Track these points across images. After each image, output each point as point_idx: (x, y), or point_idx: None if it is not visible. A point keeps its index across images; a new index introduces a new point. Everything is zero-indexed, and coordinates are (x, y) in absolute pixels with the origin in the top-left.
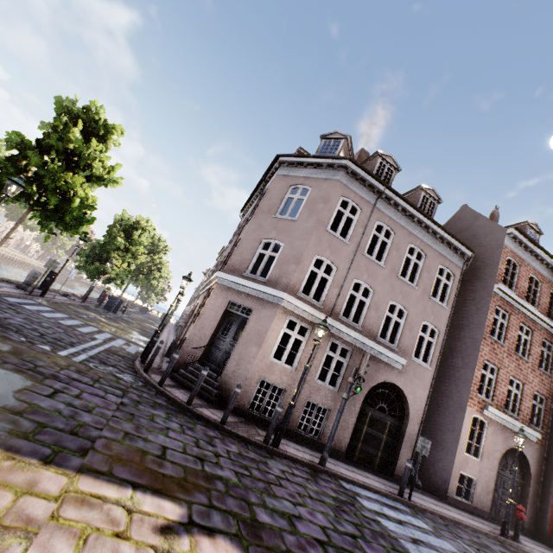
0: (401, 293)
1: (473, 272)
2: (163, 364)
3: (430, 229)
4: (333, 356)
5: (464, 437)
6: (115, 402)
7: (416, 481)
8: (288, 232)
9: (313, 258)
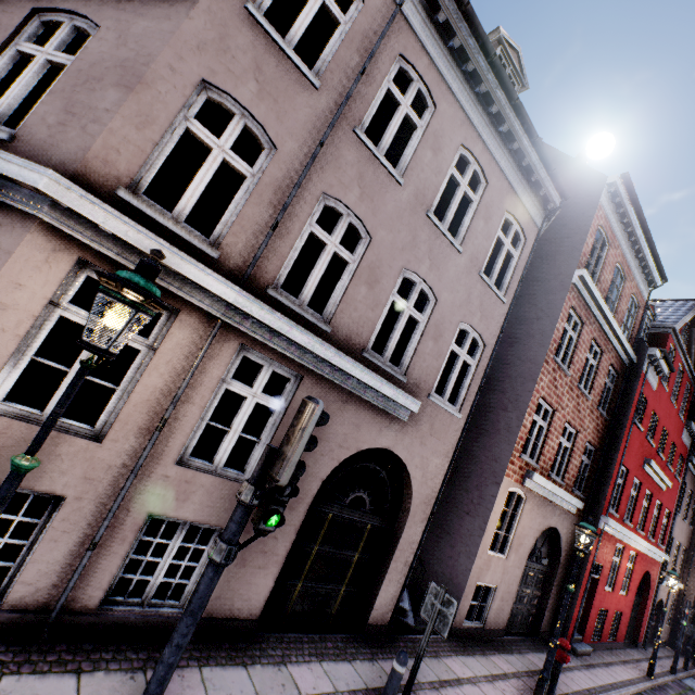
0: (430, 255)
1: (540, 249)
2: None
3: (506, 124)
4: (246, 394)
5: (492, 527)
6: None
7: (405, 618)
8: None
9: (192, 88)
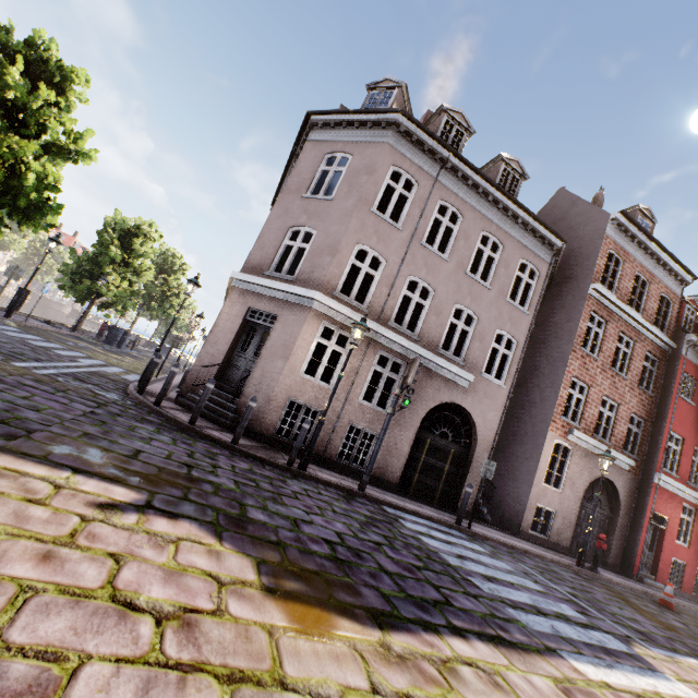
0: (470, 294)
1: (566, 272)
2: (172, 393)
3: (510, 211)
4: (383, 372)
5: (543, 466)
6: (82, 410)
7: (484, 516)
8: (321, 216)
9: (354, 248)
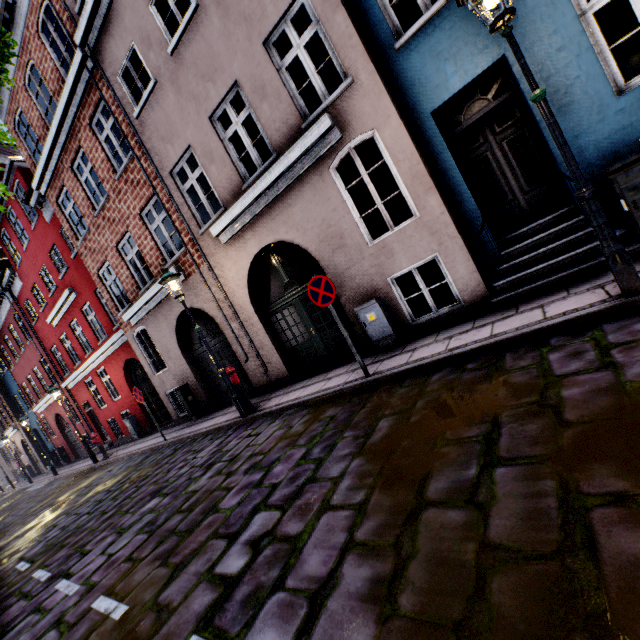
0: None
1: None
2: None
3: None
4: None
5: None
6: None
7: None
8: None
9: None
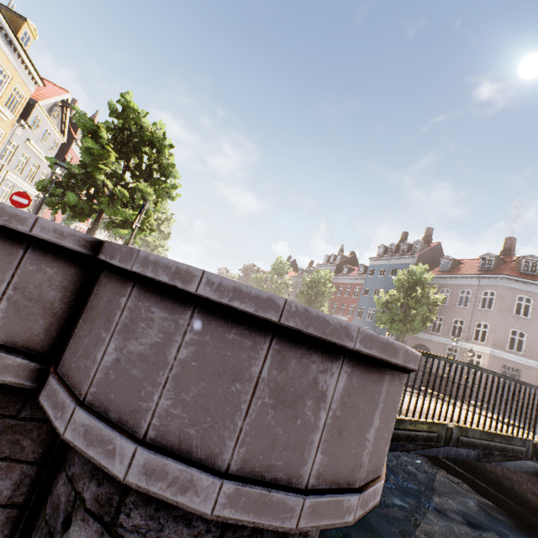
0: None
1: None
2: None
3: None
4: None
5: None
6: None
7: None
8: (527, 326)
9: None
